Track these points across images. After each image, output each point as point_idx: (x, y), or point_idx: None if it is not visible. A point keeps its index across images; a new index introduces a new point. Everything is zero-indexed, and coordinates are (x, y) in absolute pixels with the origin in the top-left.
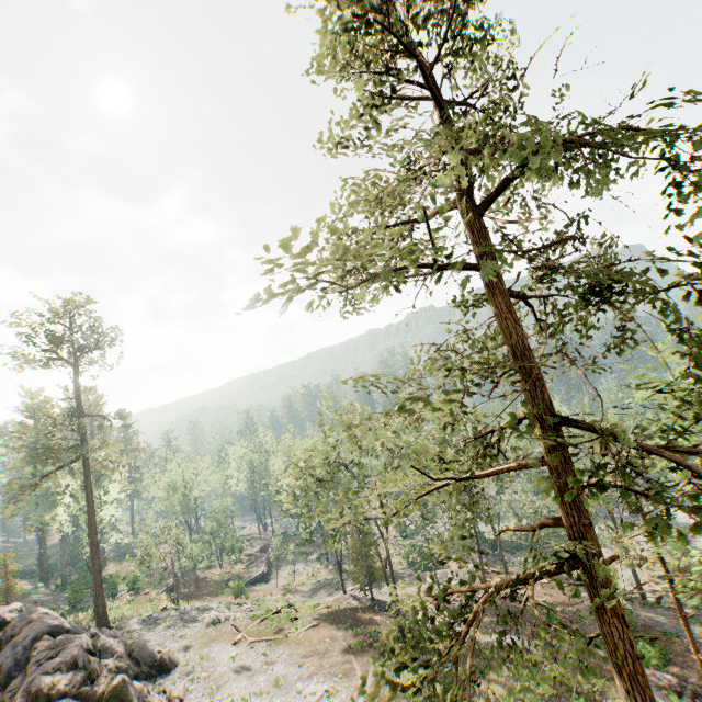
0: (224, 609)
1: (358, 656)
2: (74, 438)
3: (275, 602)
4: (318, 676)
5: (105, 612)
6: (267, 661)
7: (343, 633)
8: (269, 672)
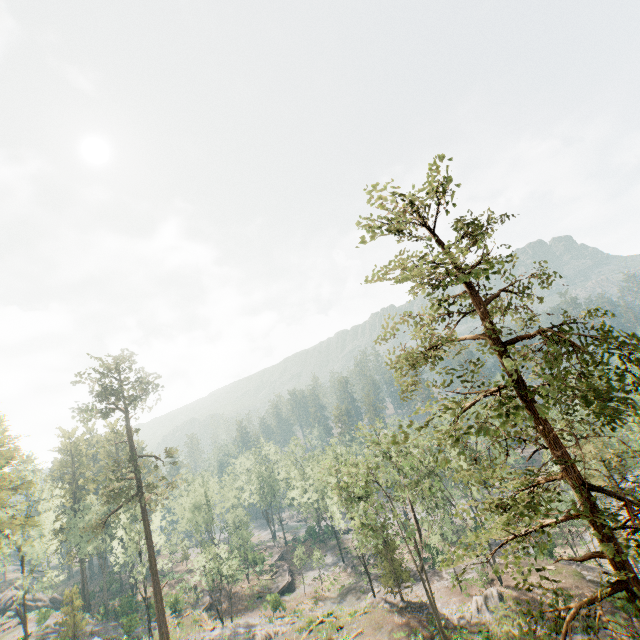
0: (267, 623)
1: None
2: (129, 477)
3: (310, 611)
4: None
5: (169, 638)
6: None
7: (388, 636)
8: None
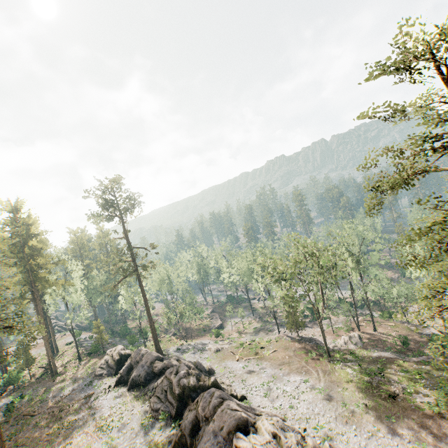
0: (214, 343)
1: (308, 364)
2: (127, 260)
3: (238, 339)
4: (293, 374)
5: (160, 348)
6: (261, 368)
7: (293, 354)
8: (265, 373)
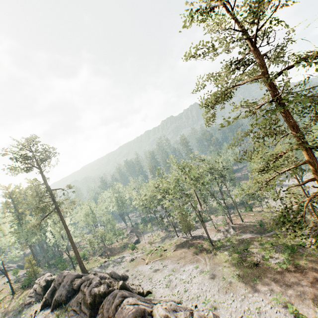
0: (130, 255)
1: (198, 255)
2: (48, 201)
3: (149, 248)
4: (187, 264)
5: (85, 268)
6: (164, 266)
7: (188, 249)
8: (167, 269)
